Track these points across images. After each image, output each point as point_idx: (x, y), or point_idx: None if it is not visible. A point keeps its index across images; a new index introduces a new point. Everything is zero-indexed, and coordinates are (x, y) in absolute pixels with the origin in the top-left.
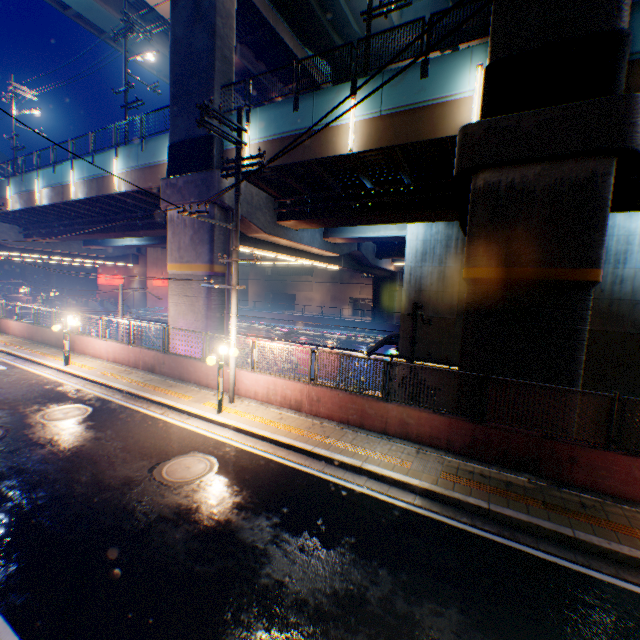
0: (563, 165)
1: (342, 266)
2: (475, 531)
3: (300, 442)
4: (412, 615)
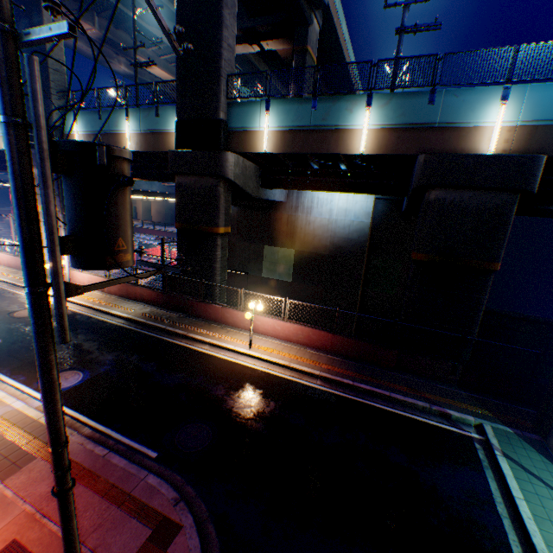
0: (203, 179)
1: None
2: (134, 328)
3: (90, 304)
4: (81, 343)
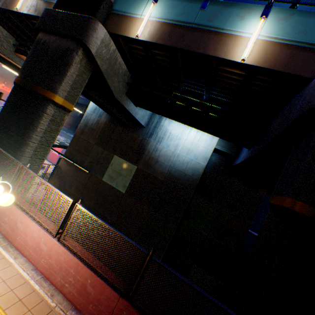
0: (63, 40)
1: (83, 112)
2: None
3: None
4: None
